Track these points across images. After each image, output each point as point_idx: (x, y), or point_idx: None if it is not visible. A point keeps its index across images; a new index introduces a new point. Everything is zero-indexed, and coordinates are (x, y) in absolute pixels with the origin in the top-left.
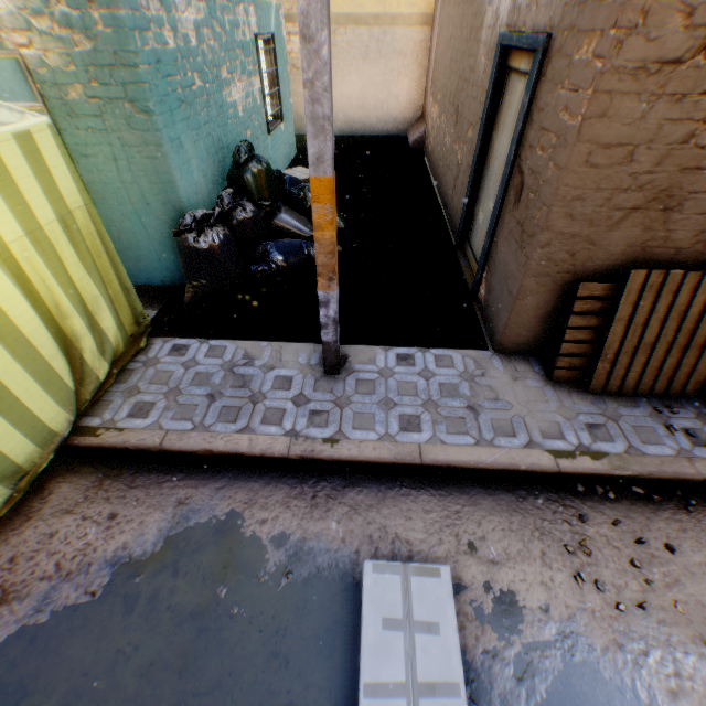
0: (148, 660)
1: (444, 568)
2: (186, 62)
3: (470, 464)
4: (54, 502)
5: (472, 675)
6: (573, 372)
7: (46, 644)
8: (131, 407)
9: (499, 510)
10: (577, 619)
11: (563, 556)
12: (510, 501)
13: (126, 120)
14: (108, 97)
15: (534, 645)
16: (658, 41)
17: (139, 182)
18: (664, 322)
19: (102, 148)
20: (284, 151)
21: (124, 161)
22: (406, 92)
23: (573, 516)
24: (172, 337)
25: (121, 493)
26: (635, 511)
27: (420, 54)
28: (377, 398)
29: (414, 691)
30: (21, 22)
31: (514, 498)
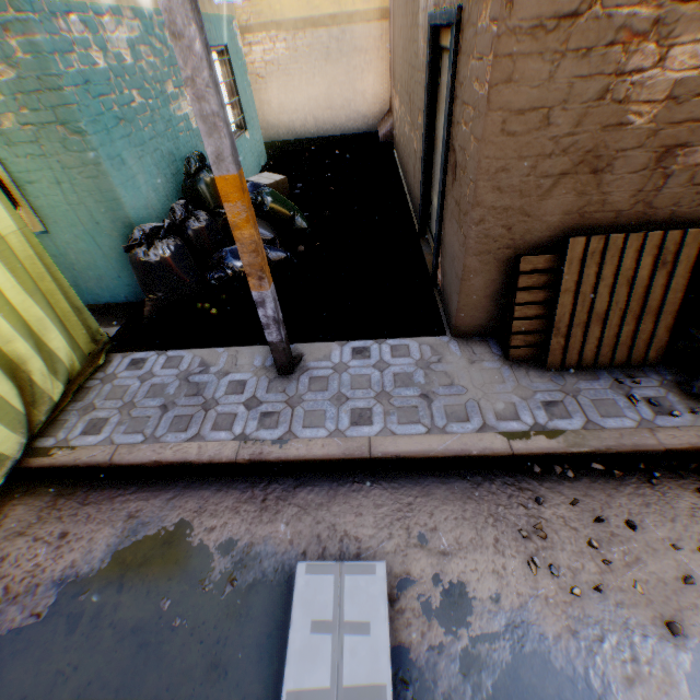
0: (87, 679)
1: (379, 564)
2: (122, 80)
3: (420, 454)
4: (8, 525)
5: (416, 674)
6: (529, 349)
7: None
8: (86, 425)
9: (452, 498)
10: (529, 607)
11: (517, 542)
12: (464, 488)
13: (62, 143)
14: (41, 122)
15: (482, 638)
16: None
17: (86, 202)
18: (614, 289)
19: (44, 173)
20: (251, 159)
21: (67, 183)
22: (371, 87)
23: (529, 499)
24: (131, 351)
25: (74, 511)
26: (596, 488)
27: (381, 49)
28: (330, 394)
29: (338, 696)
30: None
31: (469, 484)
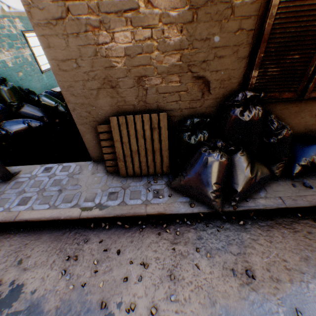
0: None
1: None
2: None
3: (37, 219)
4: None
5: None
6: (115, 167)
7: None
8: None
9: (48, 240)
10: (46, 296)
11: (63, 262)
12: (57, 235)
13: None
14: None
15: (13, 314)
16: (46, 9)
17: None
18: (138, 140)
19: None
20: None
21: None
22: None
23: (82, 240)
24: None
25: None
26: (115, 234)
27: None
28: (19, 190)
29: None
30: None
31: (60, 233)
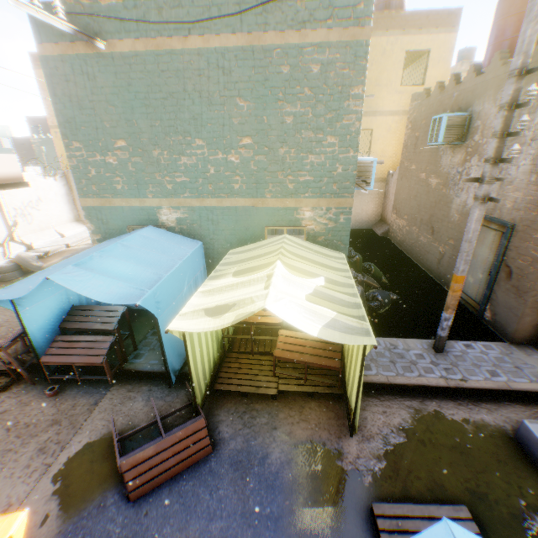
0: (447, 461)
1: None
2: None
3: (532, 390)
4: None
5: None
6: None
7: (401, 455)
8: None
9: None
10: None
11: None
12: None
13: (335, 247)
14: (332, 240)
15: None
16: None
17: None
18: None
19: None
20: None
21: None
22: (372, 209)
23: None
24: None
25: (379, 402)
26: None
27: (380, 193)
28: (469, 363)
29: None
30: (312, 218)
31: None
